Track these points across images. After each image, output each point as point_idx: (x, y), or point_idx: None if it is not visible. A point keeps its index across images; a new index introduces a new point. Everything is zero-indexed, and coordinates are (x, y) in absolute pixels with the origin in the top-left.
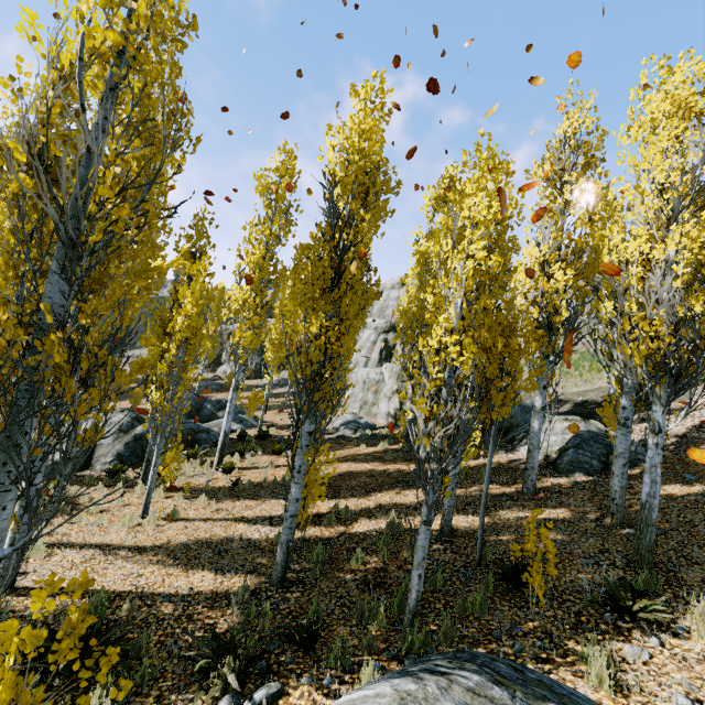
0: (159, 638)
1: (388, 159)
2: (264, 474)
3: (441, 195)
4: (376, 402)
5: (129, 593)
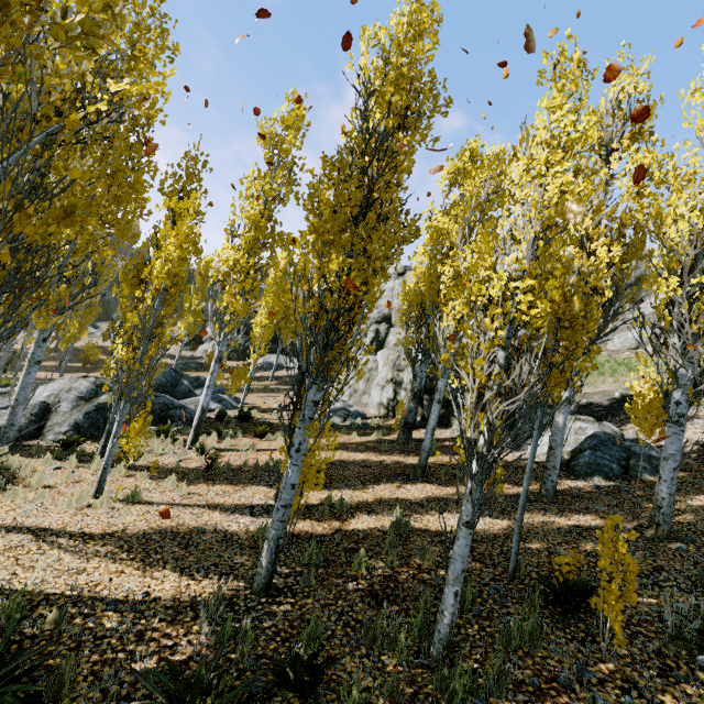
0: (92, 666)
1: (435, 74)
2: (245, 457)
3: (460, 168)
4: (367, 391)
5: (60, 596)
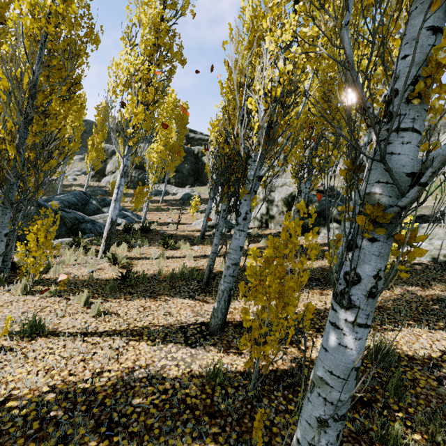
0: None
1: None
2: (157, 265)
3: None
4: None
5: None
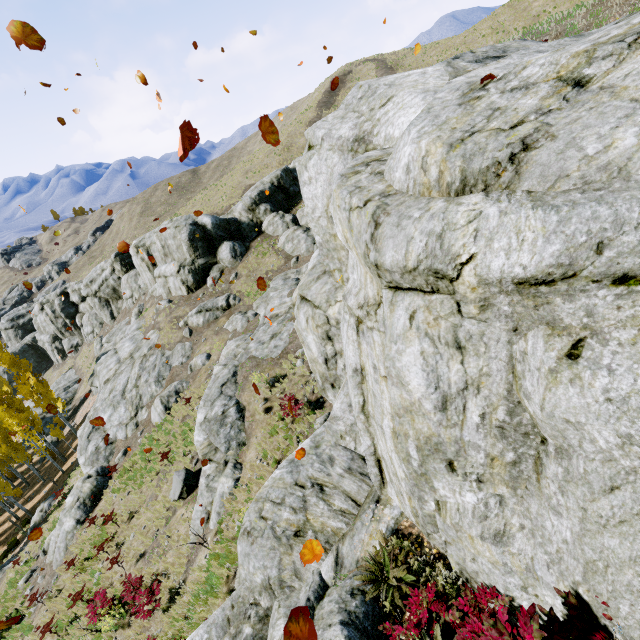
0: None
1: None
2: None
3: None
4: None
5: None
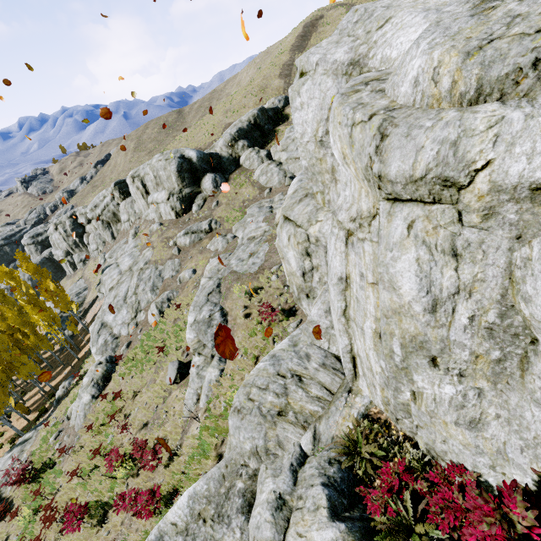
0: None
1: None
2: None
3: None
4: None
5: None
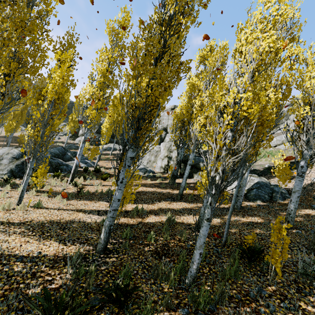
0: (4, 292)
1: None
2: (96, 188)
3: (205, 55)
4: (155, 161)
5: None
